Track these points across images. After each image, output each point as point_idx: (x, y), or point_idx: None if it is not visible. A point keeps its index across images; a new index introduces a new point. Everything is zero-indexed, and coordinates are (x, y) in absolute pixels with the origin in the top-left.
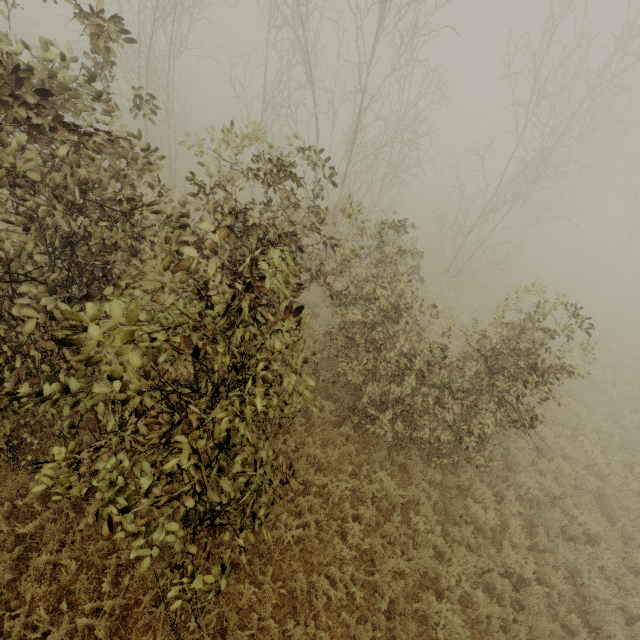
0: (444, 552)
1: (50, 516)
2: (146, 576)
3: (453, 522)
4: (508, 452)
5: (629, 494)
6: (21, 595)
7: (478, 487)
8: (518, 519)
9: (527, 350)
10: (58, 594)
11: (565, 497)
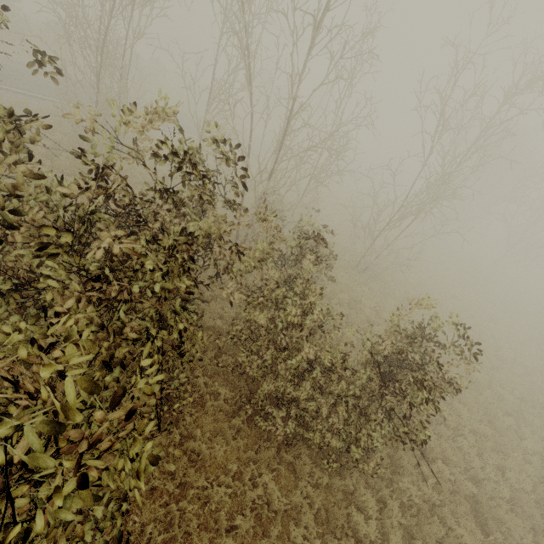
0: None
1: None
2: None
3: (333, 536)
4: (394, 452)
5: (501, 502)
6: None
7: (362, 493)
8: (398, 534)
9: (421, 366)
10: None
11: (444, 503)
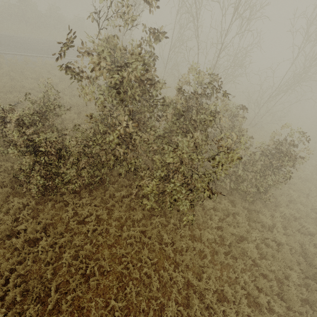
0: (249, 231)
1: (114, 202)
2: (145, 224)
3: (253, 221)
4: (276, 200)
5: None
6: (110, 224)
7: (263, 210)
8: (280, 222)
9: (290, 154)
10: (120, 225)
11: (300, 219)
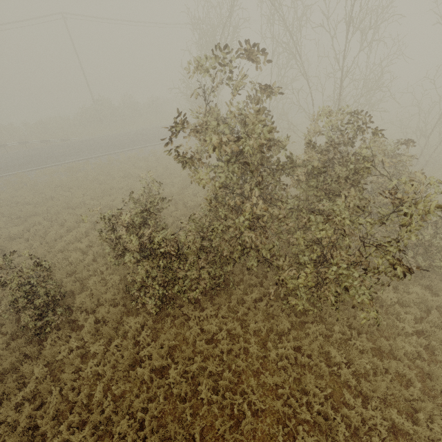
0: None
1: (245, 310)
2: (297, 337)
3: None
4: None
5: None
6: (247, 341)
7: None
8: None
9: None
10: (261, 342)
11: None
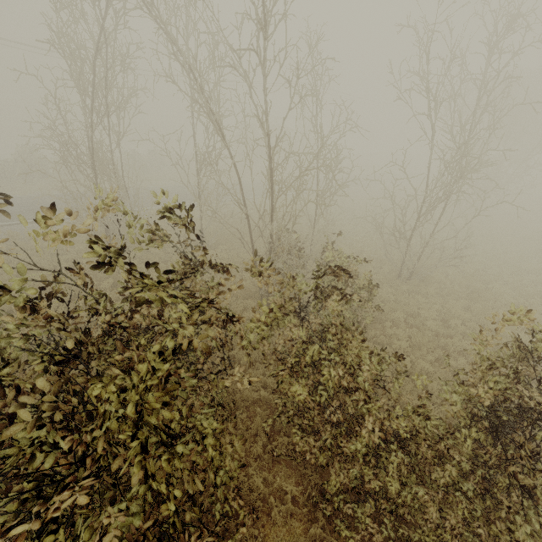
0: None
1: None
2: None
3: None
4: None
5: None
6: None
7: None
8: None
9: None
10: None
11: None
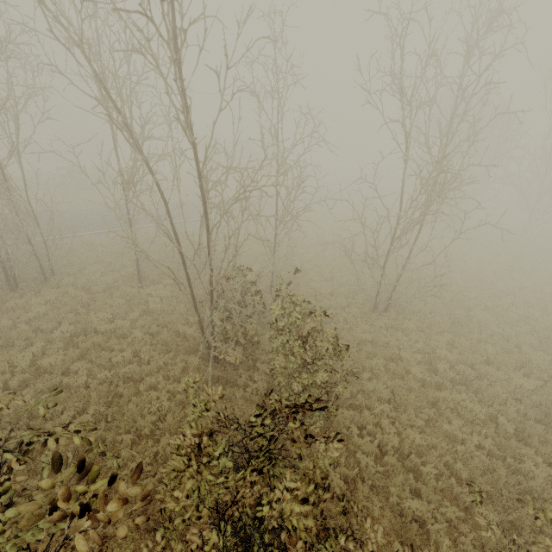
0: None
1: None
2: None
3: None
4: None
5: None
6: None
7: None
8: None
9: None
10: None
11: None
